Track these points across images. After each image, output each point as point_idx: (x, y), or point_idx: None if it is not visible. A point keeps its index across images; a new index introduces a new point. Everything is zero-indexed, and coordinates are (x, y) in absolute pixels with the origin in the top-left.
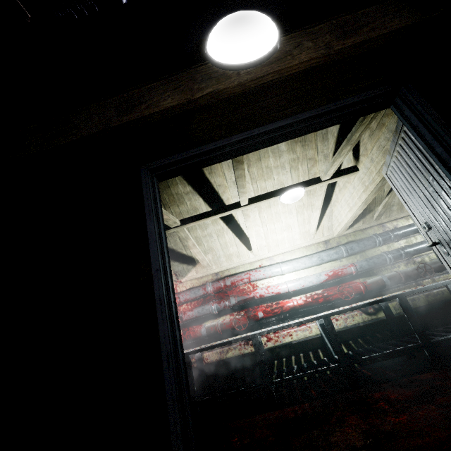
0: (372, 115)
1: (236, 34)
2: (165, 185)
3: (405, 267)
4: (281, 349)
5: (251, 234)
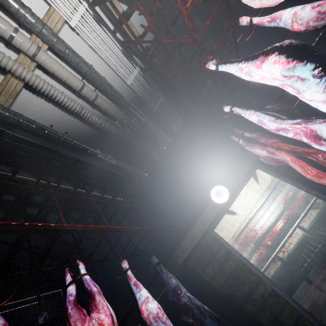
0: None
1: (221, 197)
2: None
3: None
4: (293, 253)
5: (236, 211)
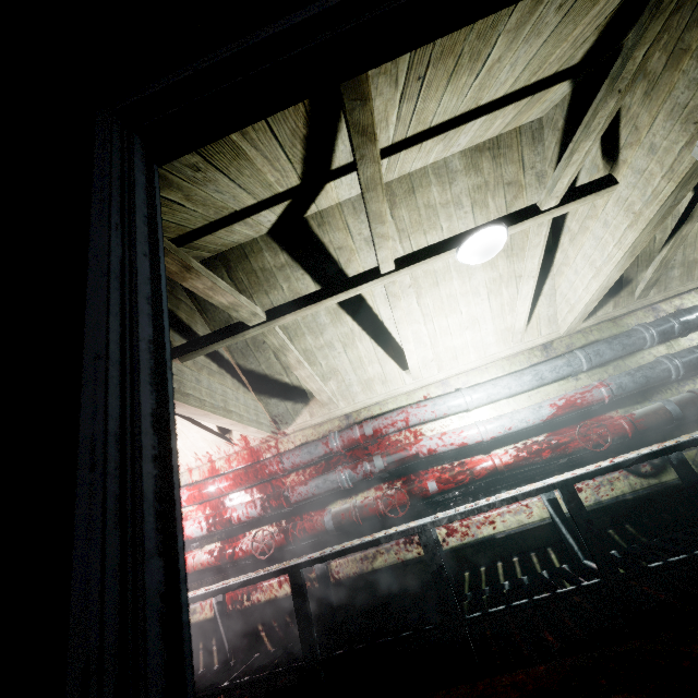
0: None
1: None
2: (239, 254)
3: None
4: (475, 549)
5: (404, 335)
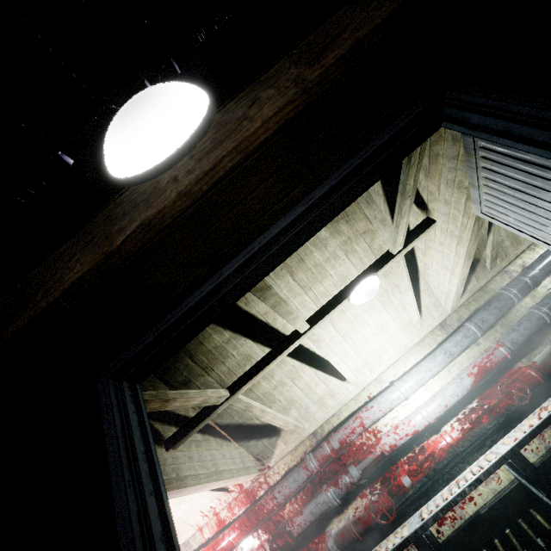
0: (418, 149)
1: (130, 125)
2: (195, 343)
3: None
4: (468, 531)
5: (334, 361)
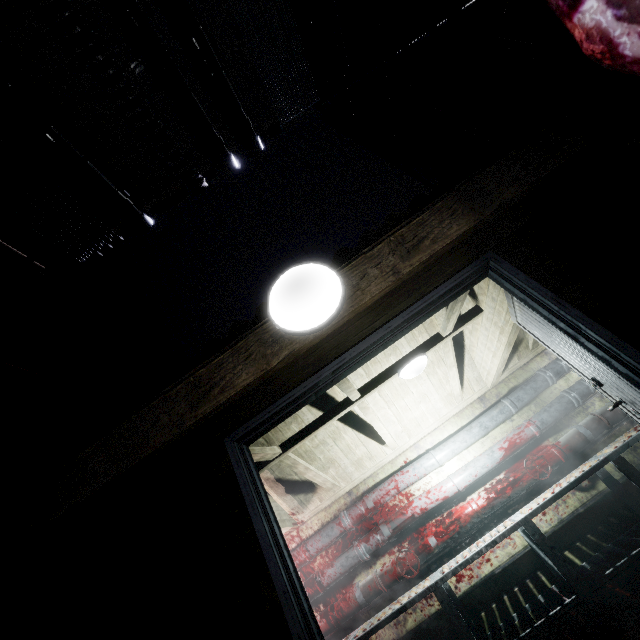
0: None
1: (298, 304)
2: None
3: (602, 402)
4: (483, 588)
5: (378, 426)
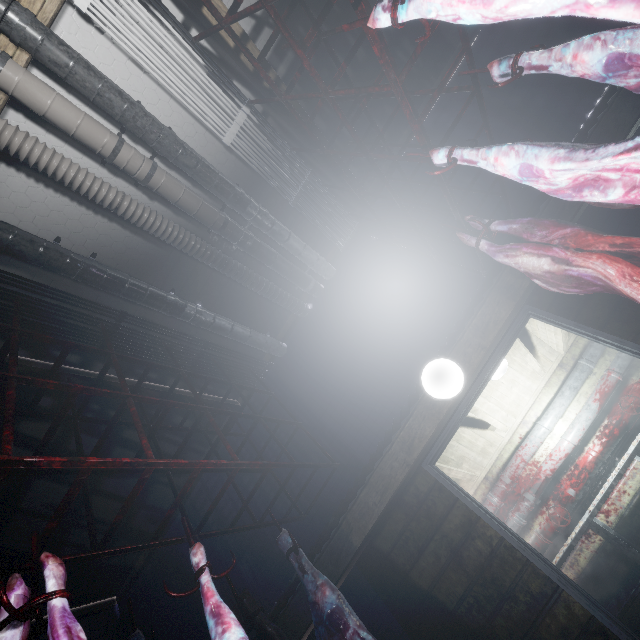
0: None
1: (445, 386)
2: None
3: None
4: (629, 515)
5: (488, 419)
